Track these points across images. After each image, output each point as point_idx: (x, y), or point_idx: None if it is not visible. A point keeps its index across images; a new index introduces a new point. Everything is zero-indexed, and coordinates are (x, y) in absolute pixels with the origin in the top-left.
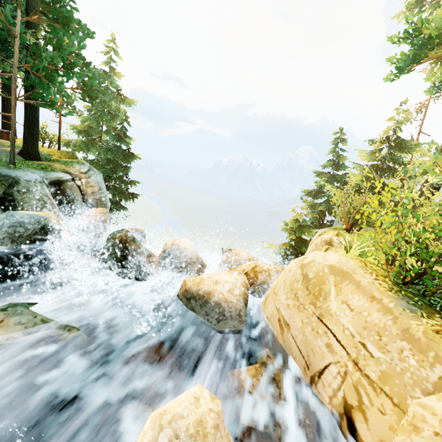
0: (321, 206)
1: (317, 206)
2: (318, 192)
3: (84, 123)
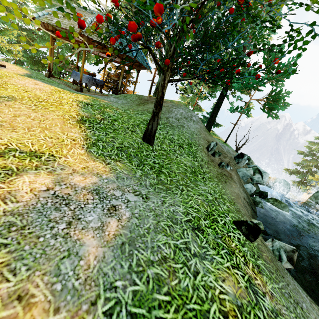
0: (310, 161)
1: (308, 162)
2: (309, 153)
3: (183, 99)
